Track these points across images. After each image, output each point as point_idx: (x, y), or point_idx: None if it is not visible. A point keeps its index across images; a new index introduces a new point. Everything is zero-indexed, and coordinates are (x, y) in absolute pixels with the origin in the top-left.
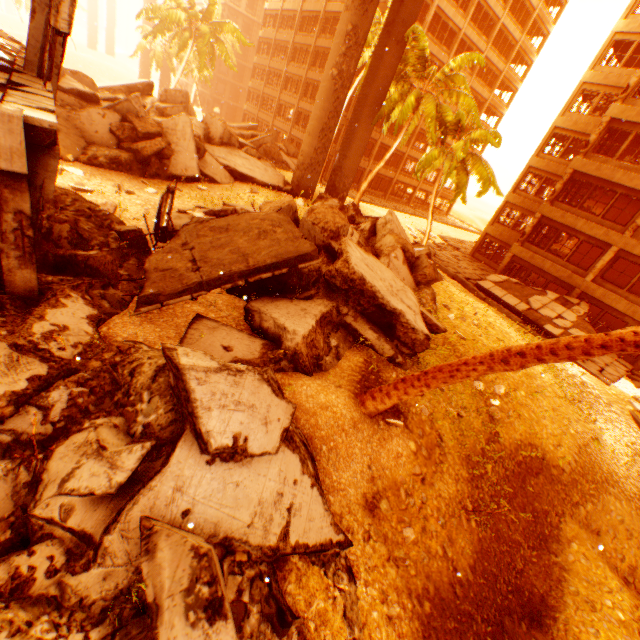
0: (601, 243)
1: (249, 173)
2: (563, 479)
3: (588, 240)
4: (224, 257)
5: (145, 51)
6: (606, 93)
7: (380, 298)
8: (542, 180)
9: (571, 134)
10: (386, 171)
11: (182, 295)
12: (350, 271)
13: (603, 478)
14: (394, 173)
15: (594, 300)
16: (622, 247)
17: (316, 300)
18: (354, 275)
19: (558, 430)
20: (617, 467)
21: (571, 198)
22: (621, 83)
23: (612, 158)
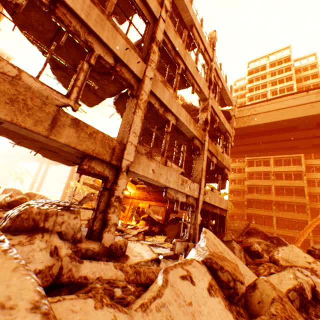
0: (269, 216)
1: (160, 218)
2: None
3: (265, 216)
4: (235, 227)
5: (66, 187)
6: (237, 179)
7: (264, 232)
8: (235, 203)
9: (235, 189)
10: None
11: (239, 237)
12: (254, 226)
13: None
14: None
15: (282, 235)
16: (275, 215)
17: (250, 237)
18: (255, 227)
19: None
20: None
21: (249, 206)
22: (239, 176)
23: (254, 193)
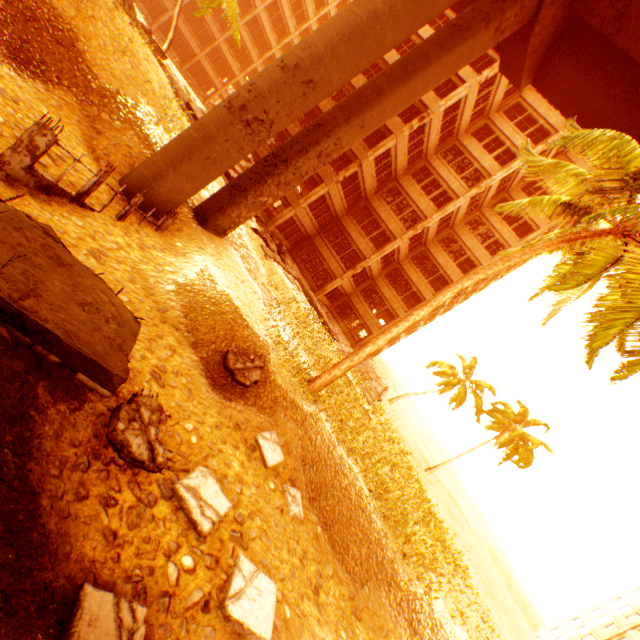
0: (289, 136)
1: None
2: (93, 83)
3: (284, 132)
4: None
5: None
6: None
7: None
8: None
9: None
10: (192, 39)
11: None
12: None
13: (139, 125)
14: (200, 50)
15: None
16: None
17: None
18: None
19: (124, 80)
20: (163, 145)
21: None
22: None
23: None
